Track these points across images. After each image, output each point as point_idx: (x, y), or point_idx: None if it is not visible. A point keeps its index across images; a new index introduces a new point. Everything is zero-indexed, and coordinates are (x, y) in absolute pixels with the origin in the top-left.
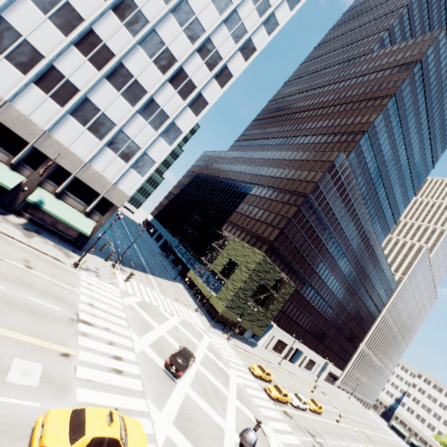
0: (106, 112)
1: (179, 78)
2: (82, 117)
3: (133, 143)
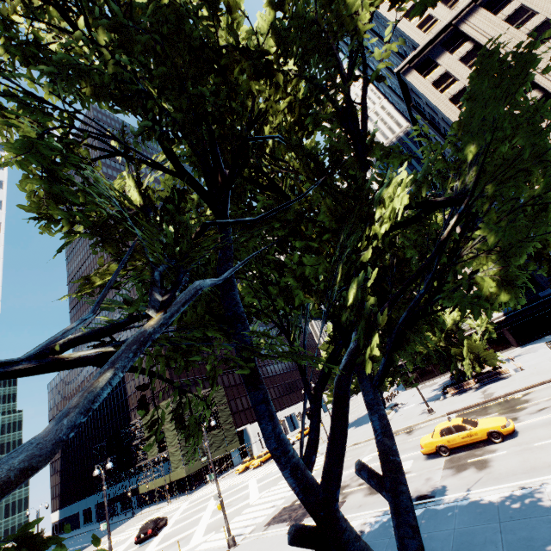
0: None
1: None
2: None
3: None
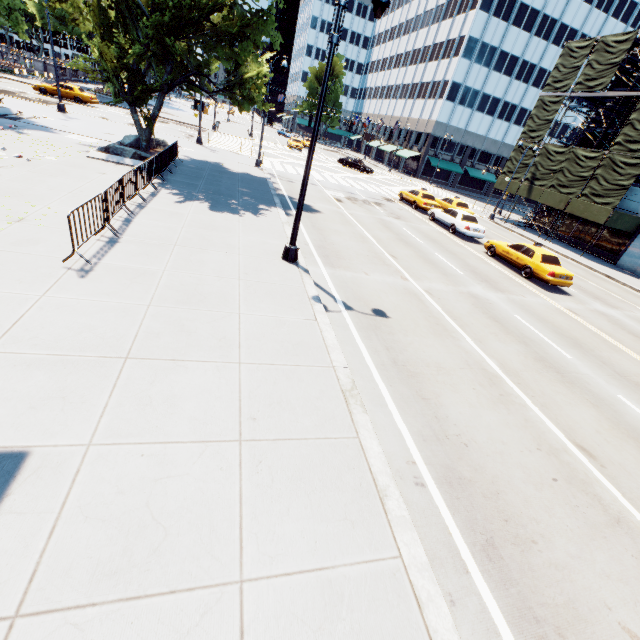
0: (427, 80)
1: (462, 4)
2: (419, 96)
3: (438, 83)
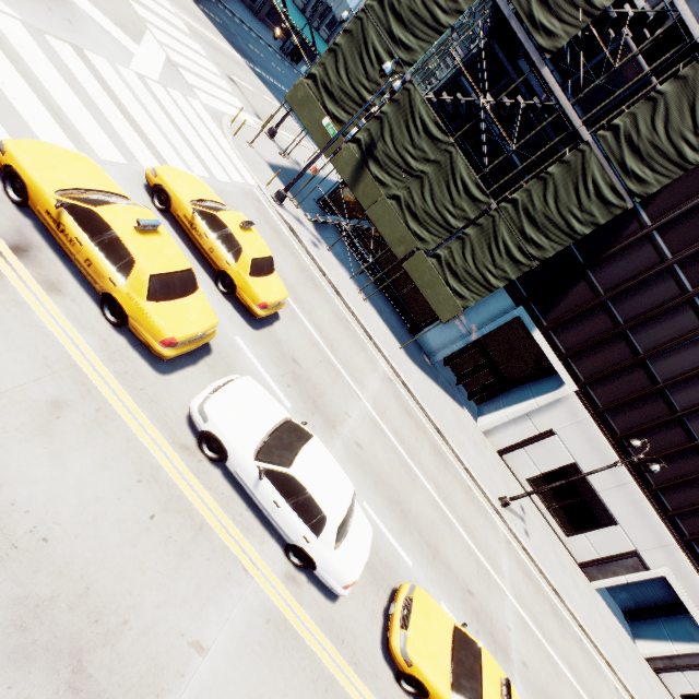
0: None
1: None
2: None
3: None
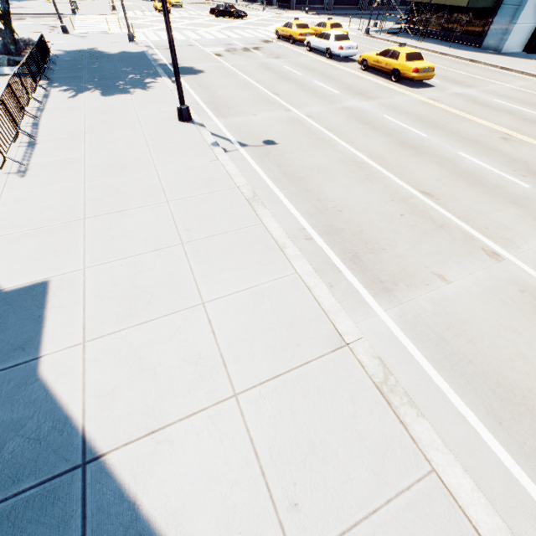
0: None
1: None
2: None
3: None
